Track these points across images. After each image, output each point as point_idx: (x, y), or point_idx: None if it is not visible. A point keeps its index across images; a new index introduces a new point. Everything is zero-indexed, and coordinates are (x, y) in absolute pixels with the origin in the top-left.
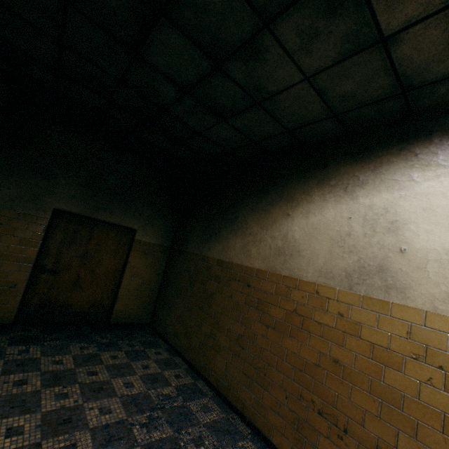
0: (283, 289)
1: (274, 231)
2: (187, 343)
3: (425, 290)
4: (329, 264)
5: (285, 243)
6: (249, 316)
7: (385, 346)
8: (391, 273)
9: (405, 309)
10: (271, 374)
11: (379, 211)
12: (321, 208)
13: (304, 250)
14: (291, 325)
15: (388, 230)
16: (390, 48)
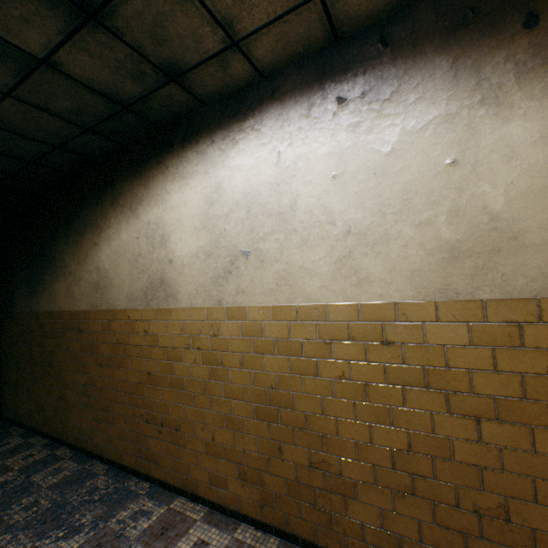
0: (106, 324)
1: (89, 265)
2: (43, 417)
3: (186, 291)
4: (132, 287)
5: (100, 276)
6: (87, 363)
7: (173, 346)
8: (168, 283)
9: (179, 311)
10: (113, 409)
11: (154, 227)
12: (118, 231)
13: (114, 279)
14: (118, 357)
15: (161, 244)
16: (61, 69)
